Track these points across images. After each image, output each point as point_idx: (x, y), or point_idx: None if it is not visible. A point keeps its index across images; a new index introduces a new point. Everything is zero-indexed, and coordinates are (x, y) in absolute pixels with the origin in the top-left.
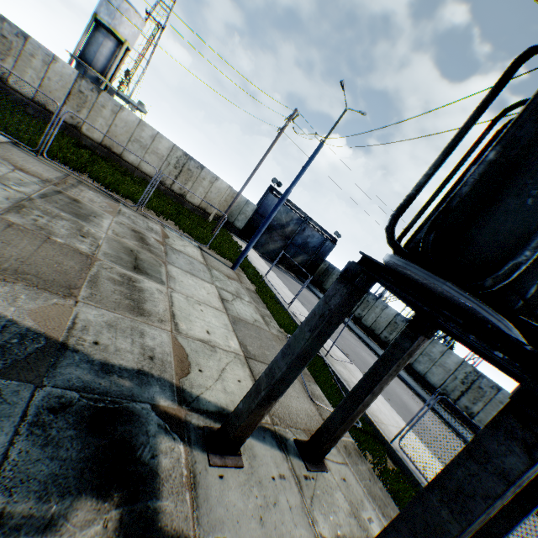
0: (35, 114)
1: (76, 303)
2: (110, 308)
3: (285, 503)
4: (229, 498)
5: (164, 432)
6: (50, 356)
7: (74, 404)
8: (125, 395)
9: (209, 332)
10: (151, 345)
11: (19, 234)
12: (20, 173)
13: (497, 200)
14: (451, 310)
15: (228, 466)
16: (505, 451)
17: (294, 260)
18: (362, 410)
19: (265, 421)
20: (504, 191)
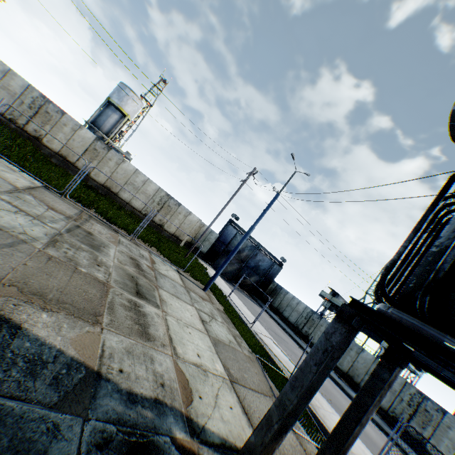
0: (57, 163)
1: (101, 329)
2: (126, 333)
3: None
4: None
5: None
6: (90, 385)
7: (113, 438)
8: (149, 426)
9: (199, 355)
10: (160, 371)
11: (57, 265)
12: (52, 212)
13: None
14: (445, 355)
15: None
16: None
17: (248, 280)
18: (352, 441)
19: None
20: None
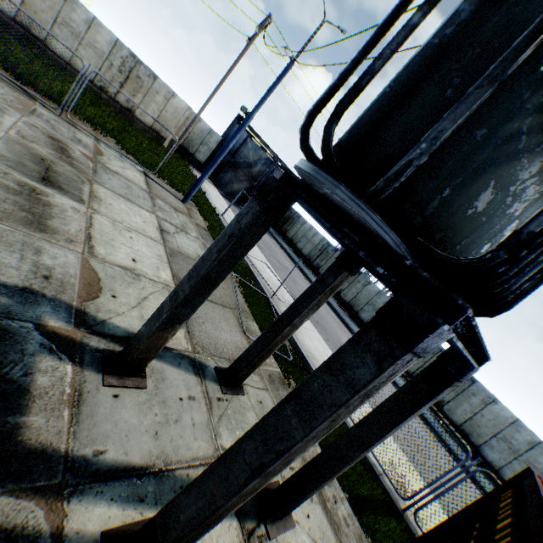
0: None
1: None
2: None
3: (189, 420)
4: (122, 416)
5: (48, 352)
6: None
7: None
8: None
9: (136, 260)
10: (50, 265)
11: None
12: None
13: (417, 91)
14: (353, 228)
15: (127, 387)
16: (359, 364)
17: None
18: (282, 341)
19: (185, 349)
20: (427, 79)
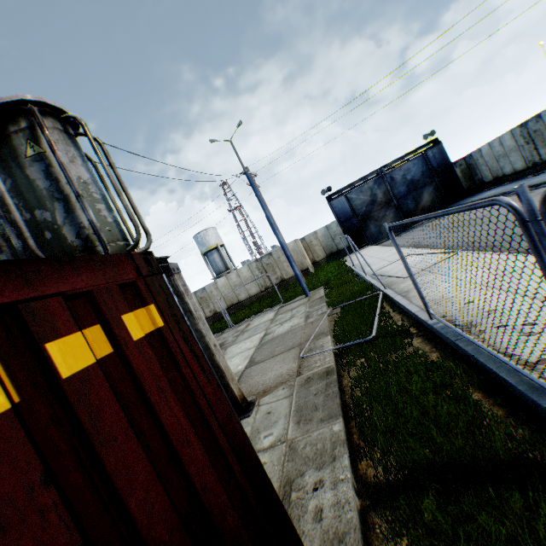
0: None
1: None
2: None
3: None
4: None
5: None
6: None
7: None
8: None
9: None
10: None
11: None
12: None
13: None
14: None
15: None
16: None
17: (422, 204)
18: (210, 354)
19: None
20: None
